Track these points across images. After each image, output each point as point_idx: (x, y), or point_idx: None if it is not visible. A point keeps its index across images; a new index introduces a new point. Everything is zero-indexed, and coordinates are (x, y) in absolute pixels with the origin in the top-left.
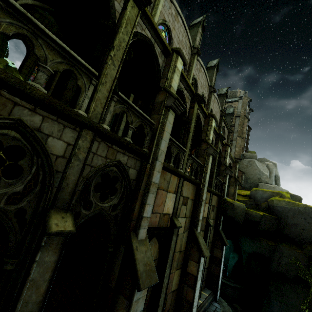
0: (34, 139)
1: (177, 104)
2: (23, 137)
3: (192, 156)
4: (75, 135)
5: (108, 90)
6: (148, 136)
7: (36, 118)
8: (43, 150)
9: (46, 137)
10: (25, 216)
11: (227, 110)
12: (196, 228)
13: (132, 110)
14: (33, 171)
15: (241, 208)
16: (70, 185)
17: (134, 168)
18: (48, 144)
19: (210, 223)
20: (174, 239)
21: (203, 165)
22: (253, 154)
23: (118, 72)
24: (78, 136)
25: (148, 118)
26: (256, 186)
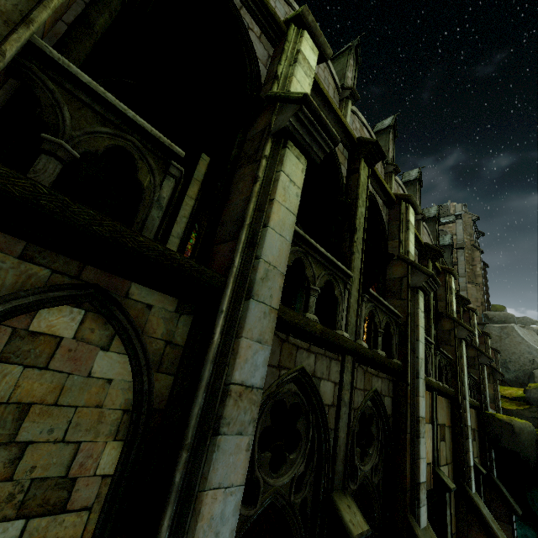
0: (310, 389)
1: (430, 282)
2: (299, 388)
3: (440, 349)
4: (338, 367)
5: (357, 289)
6: (395, 338)
7: (311, 359)
8: (317, 401)
9: (319, 382)
10: (305, 509)
11: (441, 240)
12: (469, 485)
13: (379, 307)
14: (310, 435)
15: (527, 431)
16: (342, 447)
17: (388, 396)
18: (321, 391)
19: (480, 468)
20: (447, 513)
21: (453, 359)
22: (506, 314)
23: (362, 259)
24: (342, 368)
25: (395, 311)
26: (530, 377)
